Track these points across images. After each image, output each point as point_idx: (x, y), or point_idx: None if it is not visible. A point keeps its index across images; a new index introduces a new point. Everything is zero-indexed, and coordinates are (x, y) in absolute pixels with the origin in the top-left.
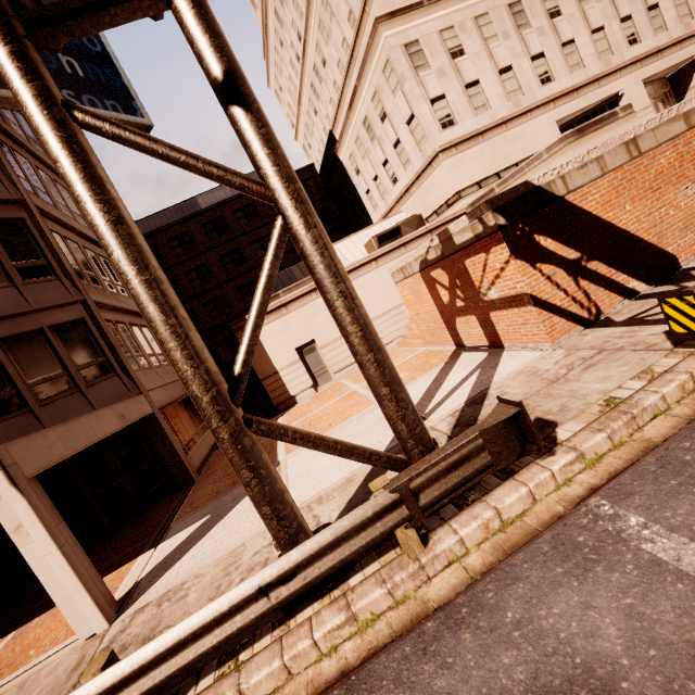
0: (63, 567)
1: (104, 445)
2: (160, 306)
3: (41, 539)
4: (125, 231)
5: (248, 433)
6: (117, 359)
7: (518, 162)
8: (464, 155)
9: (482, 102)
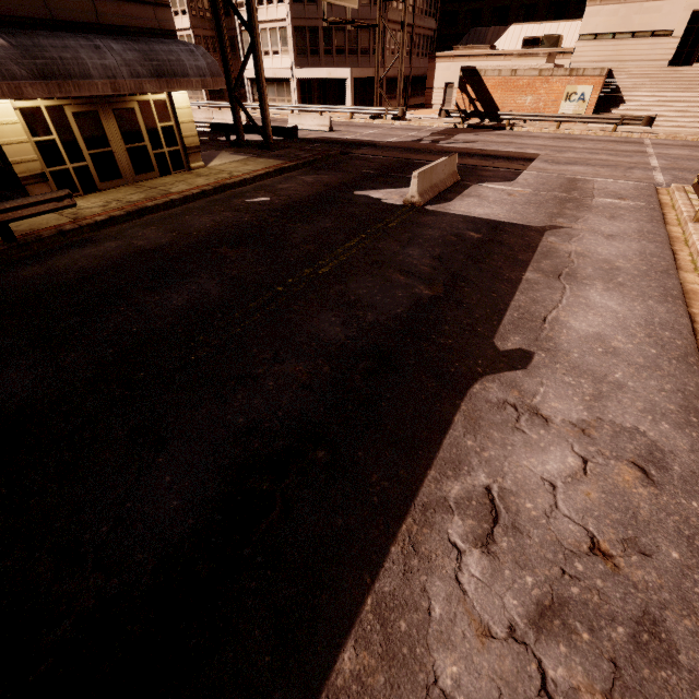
0: (350, 99)
1: (368, 80)
2: (377, 61)
3: (350, 91)
4: (379, 45)
5: (378, 90)
6: (383, 50)
7: (636, 32)
8: (602, 9)
9: None
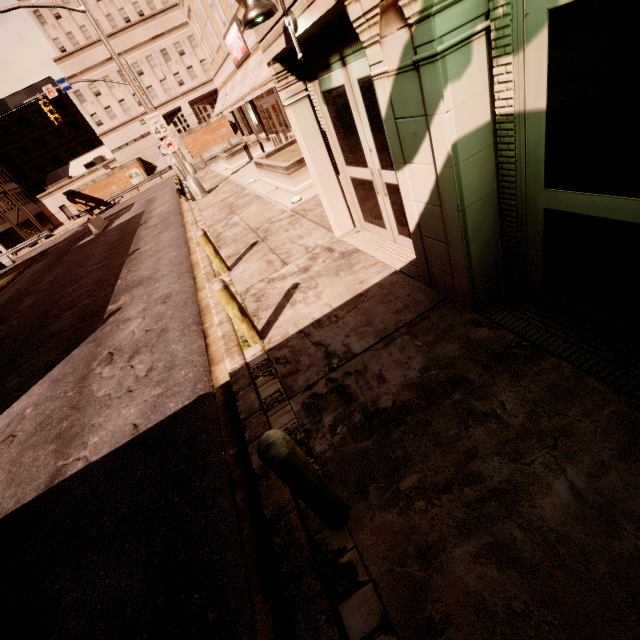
0: (3, 248)
1: (2, 235)
2: (5, 217)
3: None
4: None
5: (21, 231)
6: None
7: (135, 139)
8: (110, 137)
9: (114, 114)
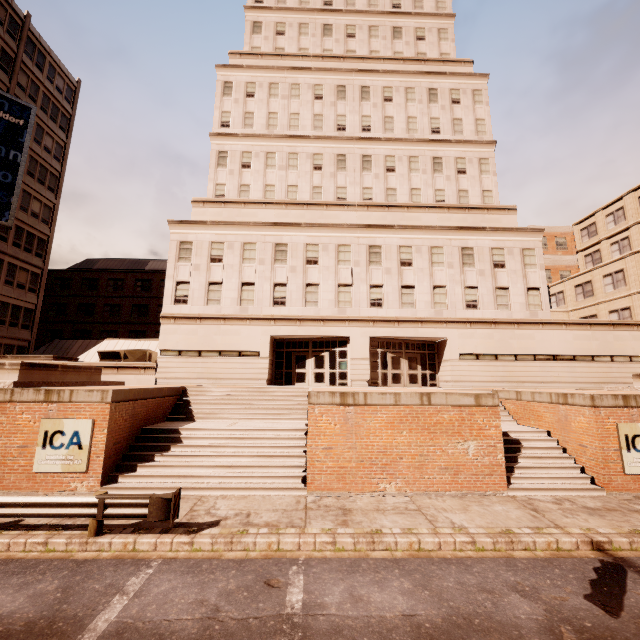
0: None
1: None
2: None
3: None
4: None
5: None
6: None
7: (222, 350)
8: (179, 327)
9: (218, 297)
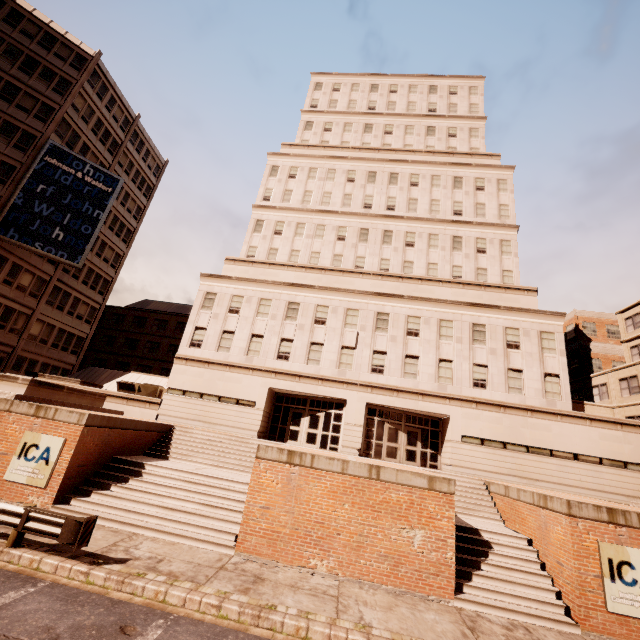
0: None
1: None
2: None
3: None
4: None
5: None
6: None
7: (222, 396)
8: (189, 368)
9: (229, 345)
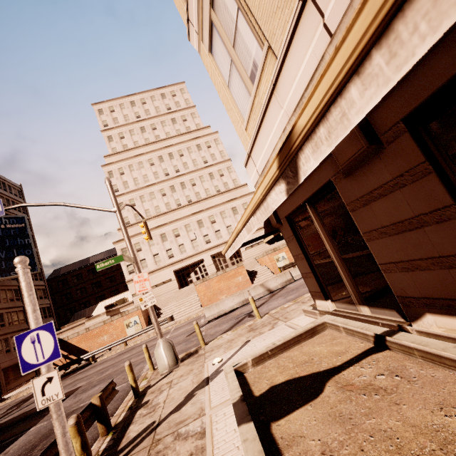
0: None
1: None
2: None
3: None
4: None
5: None
6: None
7: (156, 284)
8: None
9: (146, 265)
